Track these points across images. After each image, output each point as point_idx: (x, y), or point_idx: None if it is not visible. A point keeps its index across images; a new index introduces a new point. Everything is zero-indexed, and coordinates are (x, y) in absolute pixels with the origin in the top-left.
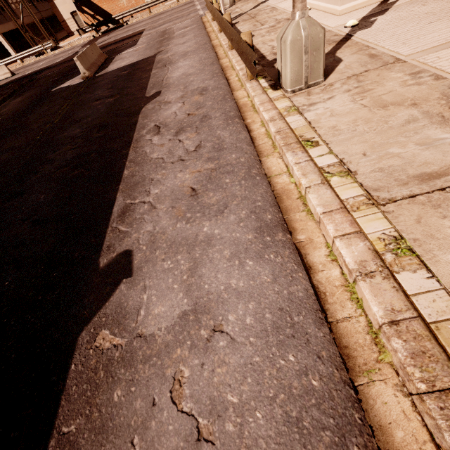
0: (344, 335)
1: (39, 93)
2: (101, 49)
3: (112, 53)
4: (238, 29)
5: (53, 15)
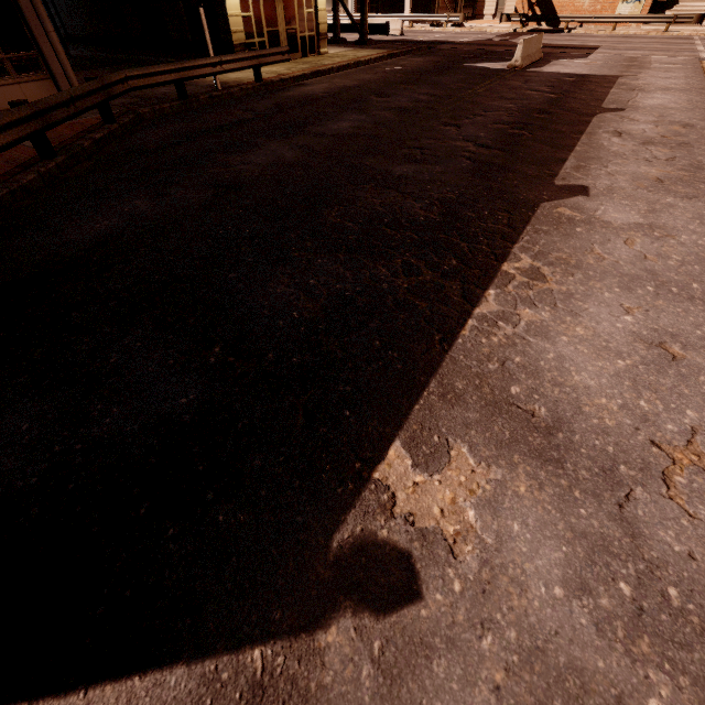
0: None
1: (447, 62)
2: None
3: (548, 56)
4: None
5: None
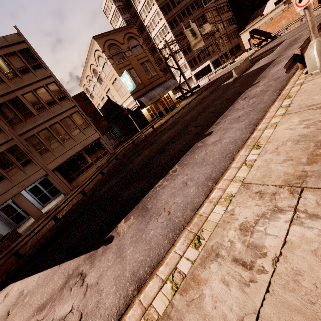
0: (246, 144)
1: (214, 88)
2: (253, 59)
3: (256, 61)
4: None
5: (239, 43)
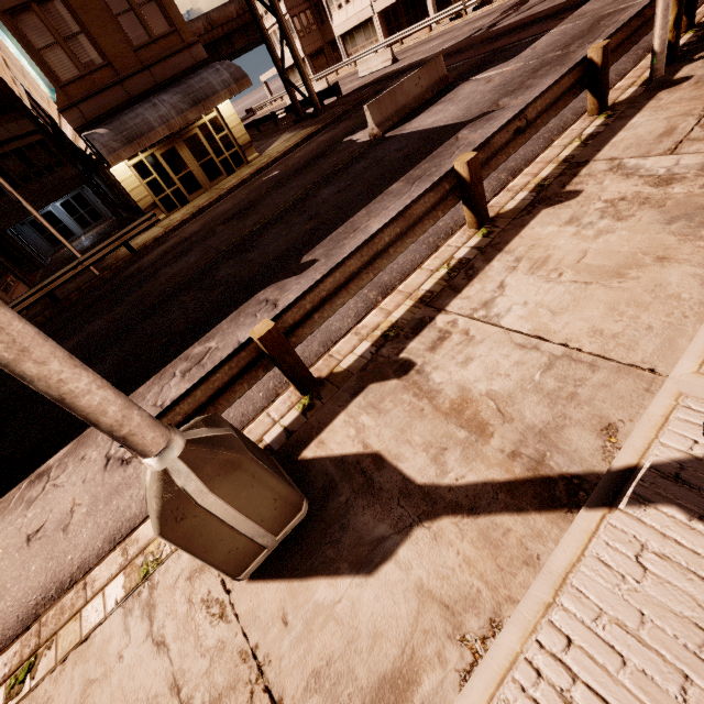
0: None
1: (338, 137)
2: (491, 41)
3: (476, 67)
4: (618, 130)
5: None
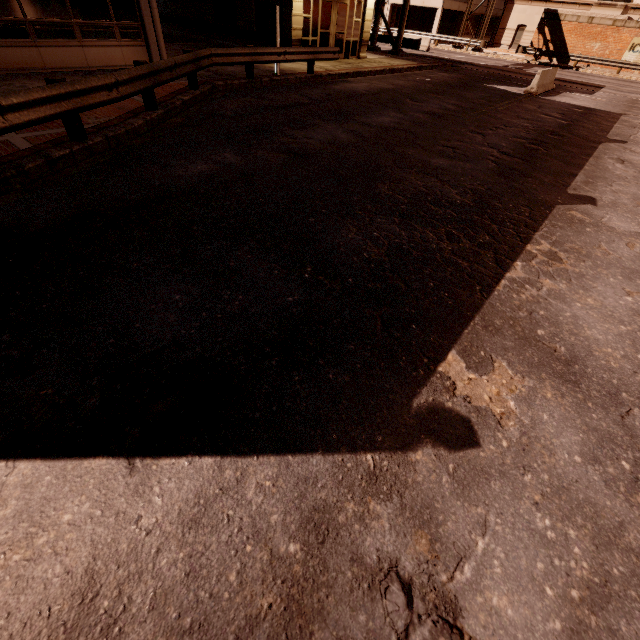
0: None
1: (469, 80)
2: None
3: (559, 87)
4: None
5: (495, 16)
